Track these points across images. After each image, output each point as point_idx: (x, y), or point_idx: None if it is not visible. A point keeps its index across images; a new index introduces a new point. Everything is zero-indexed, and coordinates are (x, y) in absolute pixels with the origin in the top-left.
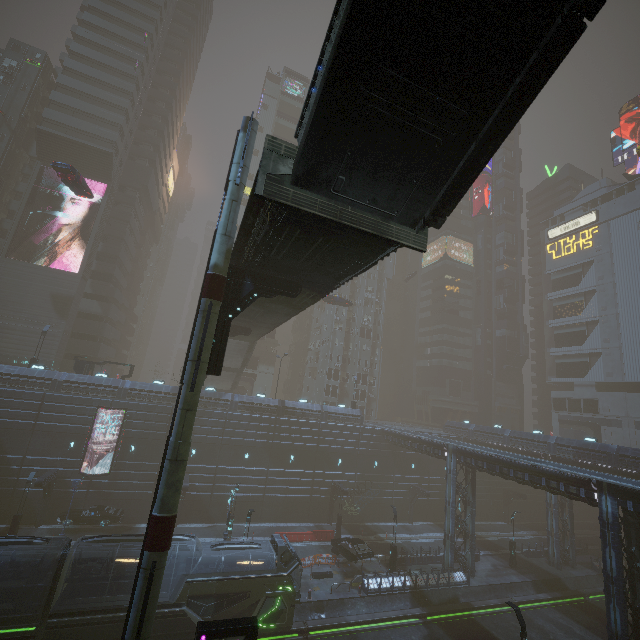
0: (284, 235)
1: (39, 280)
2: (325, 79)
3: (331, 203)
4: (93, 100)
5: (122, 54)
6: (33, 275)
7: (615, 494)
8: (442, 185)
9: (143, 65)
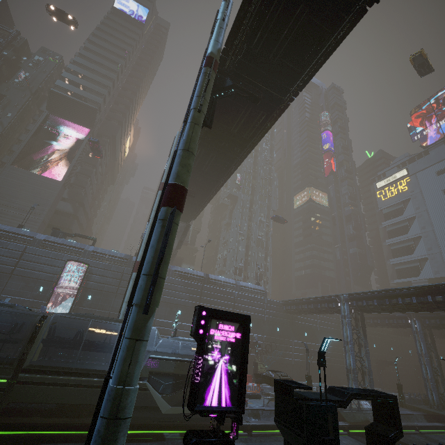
0: (273, 6)
1: (32, 182)
2: None
3: None
4: (89, 80)
5: (111, 59)
6: (28, 179)
7: None
8: None
9: (123, 67)
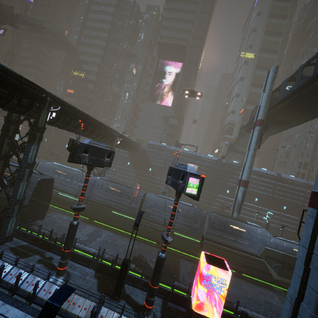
0: None
1: (157, 110)
2: None
3: None
4: (179, 21)
5: None
6: (155, 108)
7: None
8: None
9: None
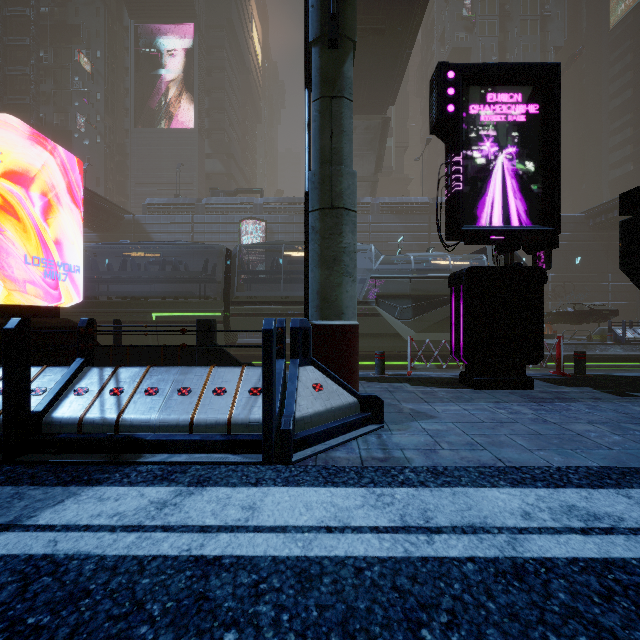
0: None
1: (165, 144)
2: None
3: None
4: None
5: None
6: (160, 140)
7: None
8: None
9: None
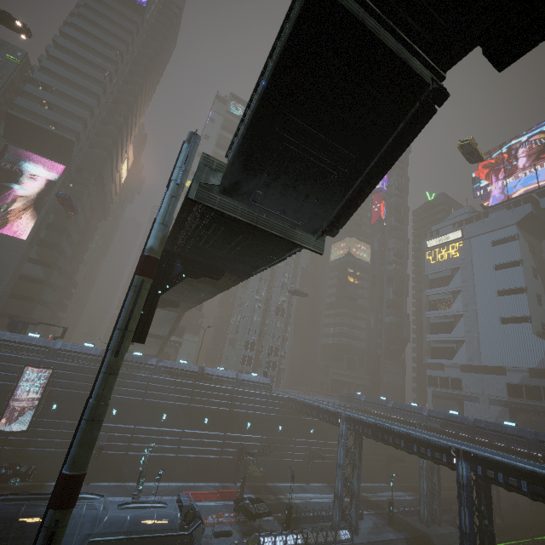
0: (211, 230)
1: None
2: (250, 120)
3: (250, 210)
4: (63, 96)
5: (95, 63)
6: None
7: (469, 460)
8: (336, 206)
9: (112, 75)
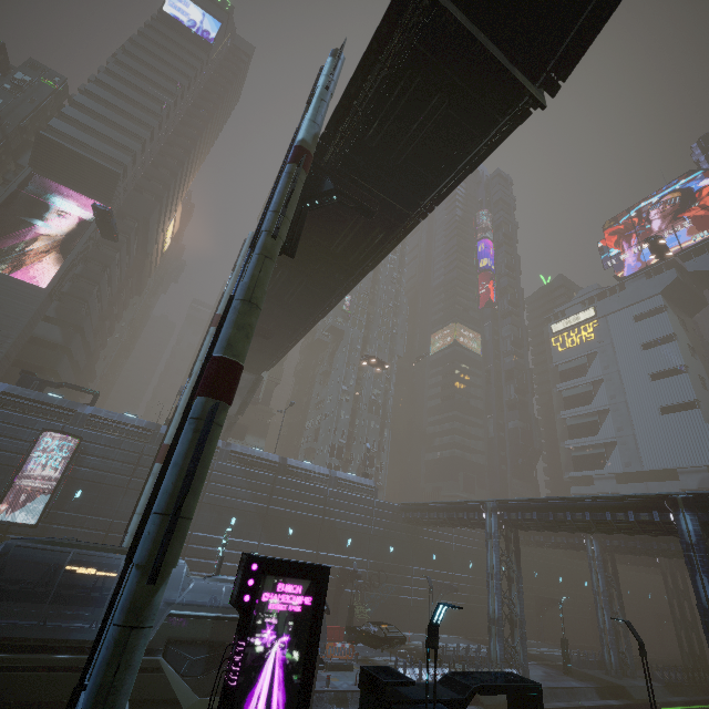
0: (398, 90)
1: None
2: None
3: (470, 24)
4: (110, 124)
5: (151, 94)
6: None
7: (693, 509)
8: (568, 33)
9: (170, 109)
